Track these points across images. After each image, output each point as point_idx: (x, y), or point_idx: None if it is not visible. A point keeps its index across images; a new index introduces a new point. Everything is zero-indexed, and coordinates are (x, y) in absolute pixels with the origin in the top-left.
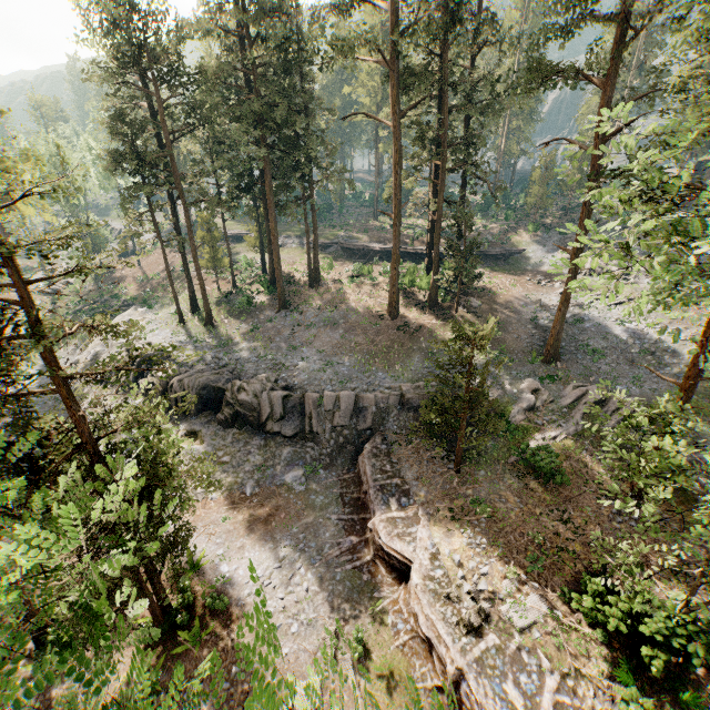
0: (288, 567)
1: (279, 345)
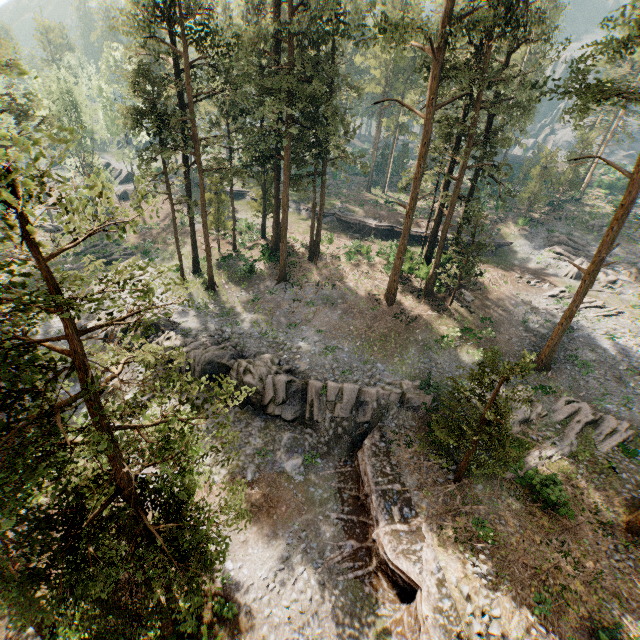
0: (292, 570)
1: (279, 320)
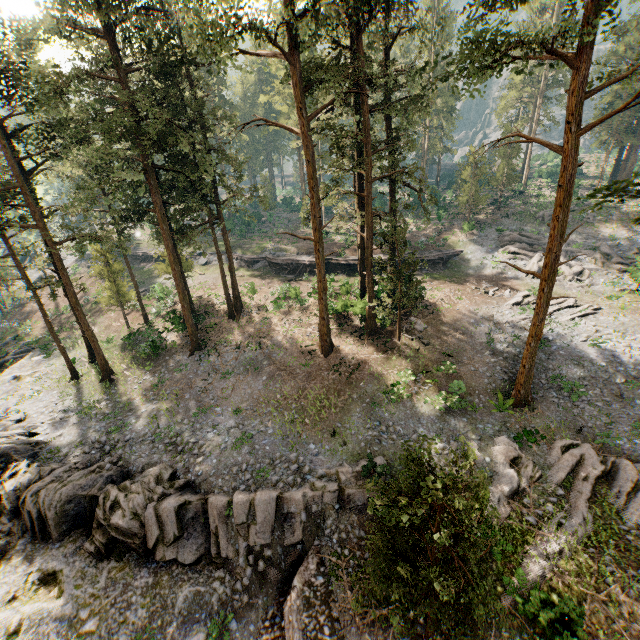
0: None
1: (187, 405)
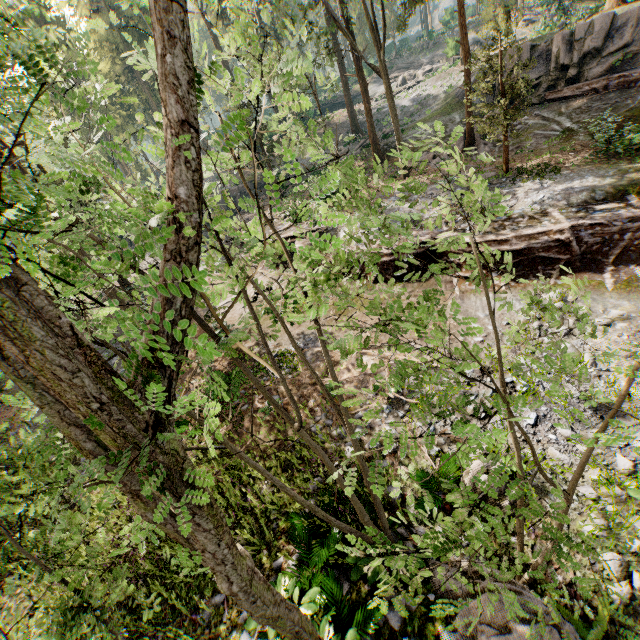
0: None
1: None
